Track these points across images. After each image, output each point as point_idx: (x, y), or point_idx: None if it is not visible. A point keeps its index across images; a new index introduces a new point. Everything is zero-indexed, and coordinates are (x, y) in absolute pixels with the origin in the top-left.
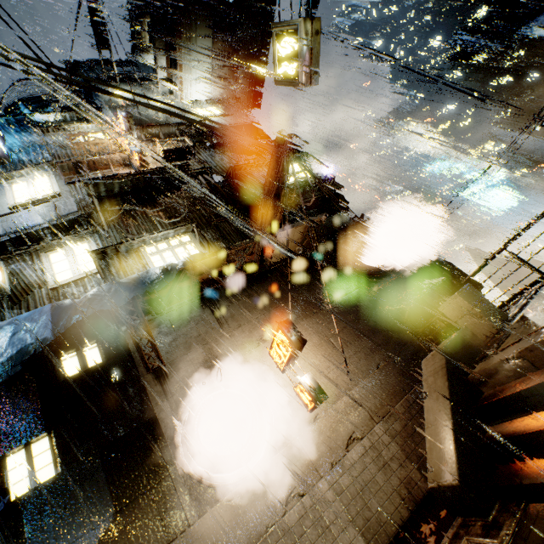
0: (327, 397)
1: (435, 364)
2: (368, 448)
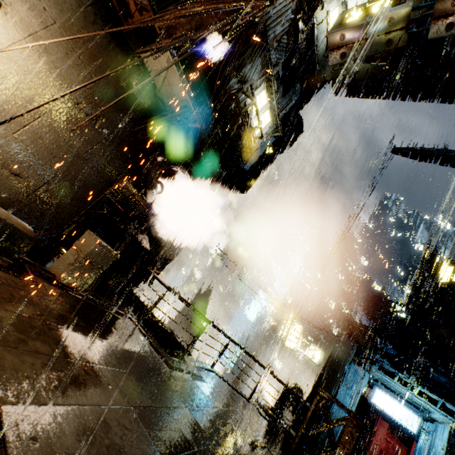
0: None
1: None
2: None
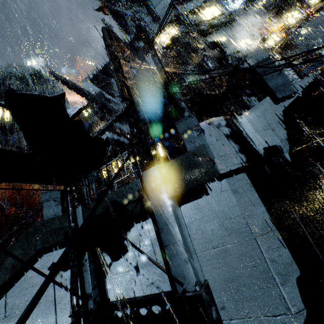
0: None
1: None
2: None
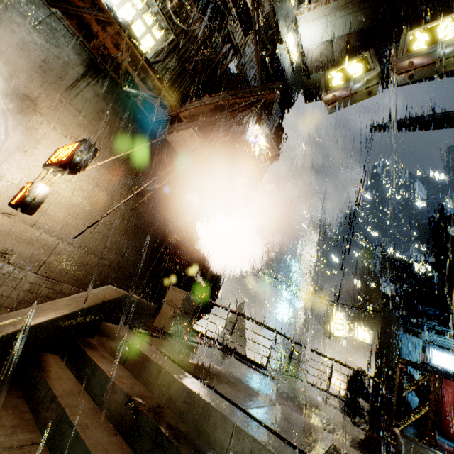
0: (31, 214)
1: (107, 294)
2: (2, 272)
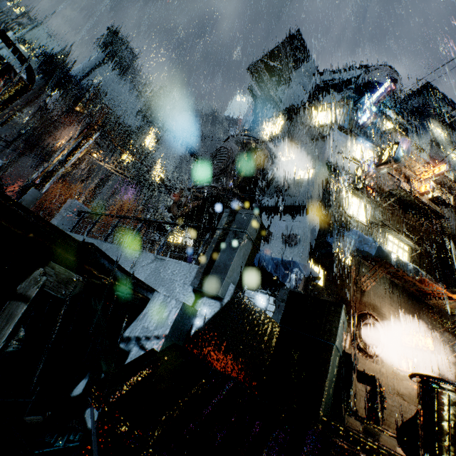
0: None
1: None
2: (404, 406)
